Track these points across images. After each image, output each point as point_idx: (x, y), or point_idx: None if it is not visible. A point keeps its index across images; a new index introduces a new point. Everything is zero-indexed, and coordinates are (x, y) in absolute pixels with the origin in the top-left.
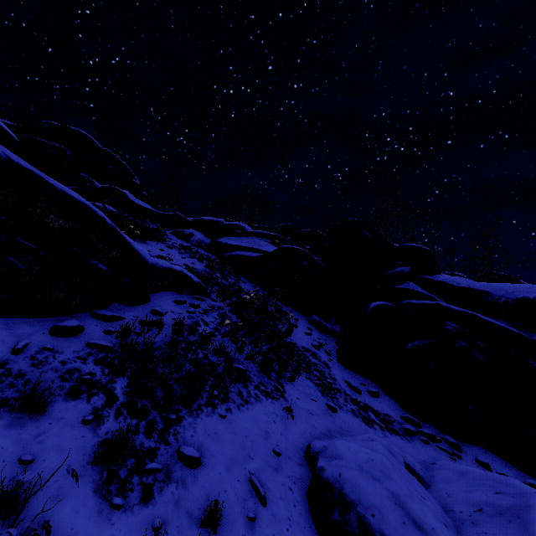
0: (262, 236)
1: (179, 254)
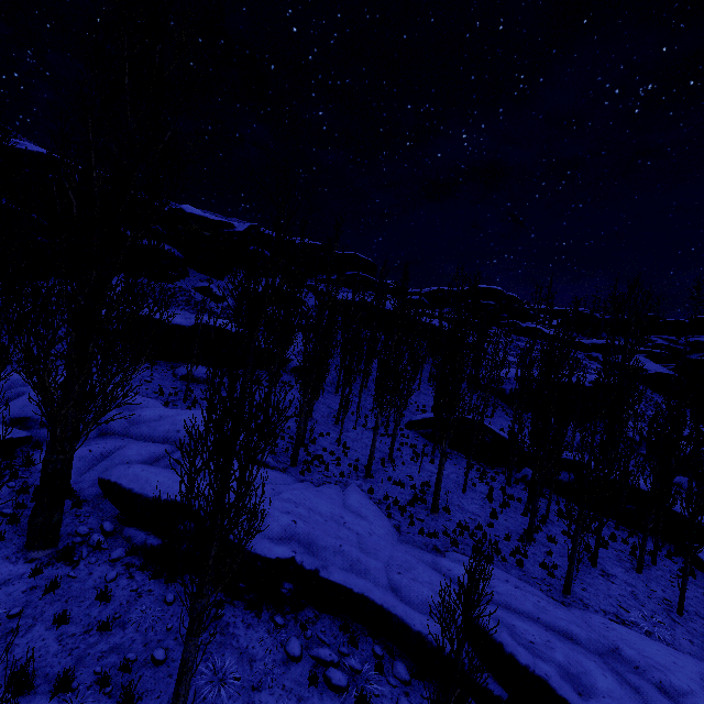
0: (640, 352)
1: None
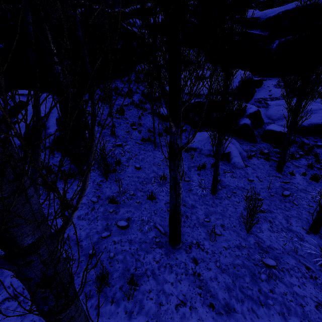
0: None
1: None
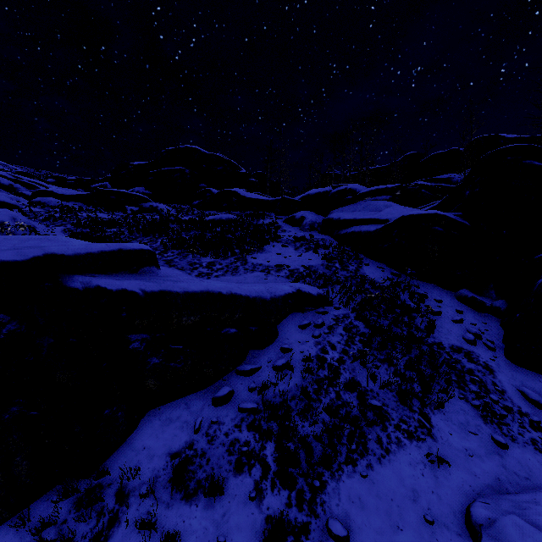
0: (378, 194)
1: (295, 251)
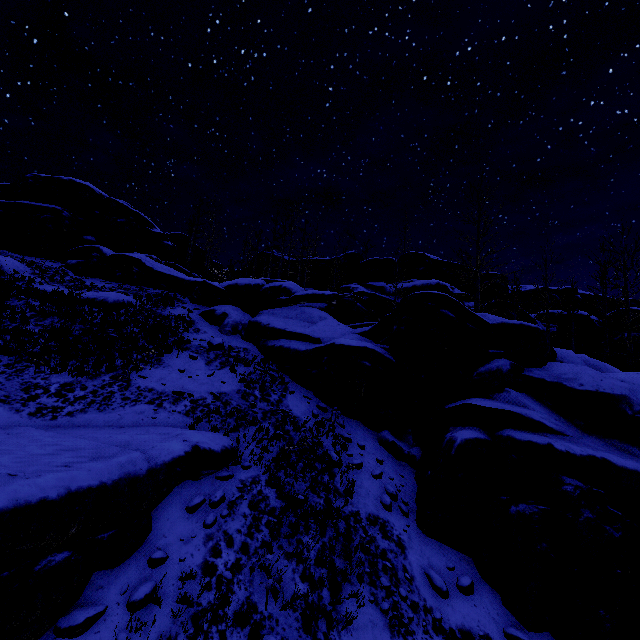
0: (314, 300)
1: (206, 366)
